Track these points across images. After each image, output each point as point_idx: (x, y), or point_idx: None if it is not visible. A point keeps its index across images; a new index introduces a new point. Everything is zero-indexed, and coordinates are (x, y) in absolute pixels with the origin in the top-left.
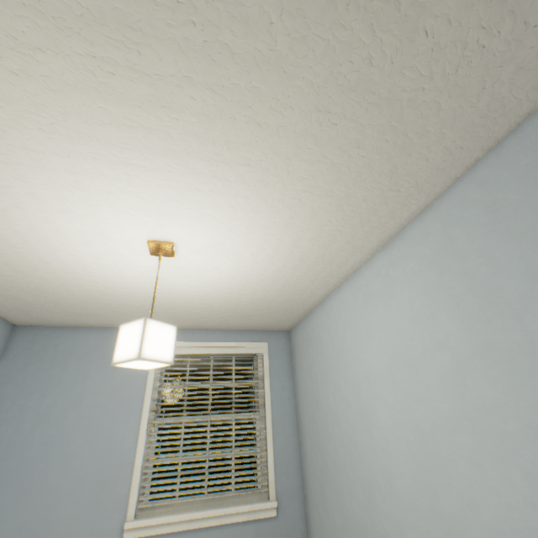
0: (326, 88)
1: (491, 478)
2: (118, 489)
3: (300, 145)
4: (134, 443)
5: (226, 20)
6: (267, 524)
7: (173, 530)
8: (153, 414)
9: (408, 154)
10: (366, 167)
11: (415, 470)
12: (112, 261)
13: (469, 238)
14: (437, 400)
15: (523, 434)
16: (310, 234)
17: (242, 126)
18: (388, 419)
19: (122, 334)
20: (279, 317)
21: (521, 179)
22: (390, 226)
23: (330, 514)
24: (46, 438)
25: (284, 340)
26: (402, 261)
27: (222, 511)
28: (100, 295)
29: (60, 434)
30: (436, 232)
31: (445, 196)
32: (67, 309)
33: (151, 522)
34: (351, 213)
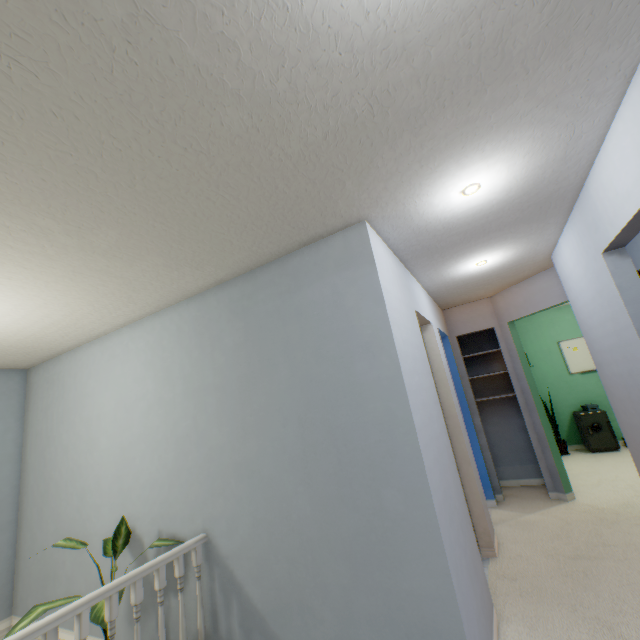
0: (81, 267)
1: (148, 463)
2: None
3: (60, 279)
4: None
5: (13, 239)
6: None
7: None
8: None
9: (139, 293)
10: (111, 293)
11: (116, 470)
12: None
13: (169, 341)
14: (136, 428)
15: (163, 439)
16: (64, 313)
17: (11, 266)
18: (107, 443)
19: None
20: (16, 358)
21: (191, 322)
22: (134, 316)
23: (46, 527)
24: None
25: (19, 379)
26: (139, 339)
27: None
28: None
29: None
30: (158, 330)
31: (167, 311)
32: None
33: None
34: (102, 307)
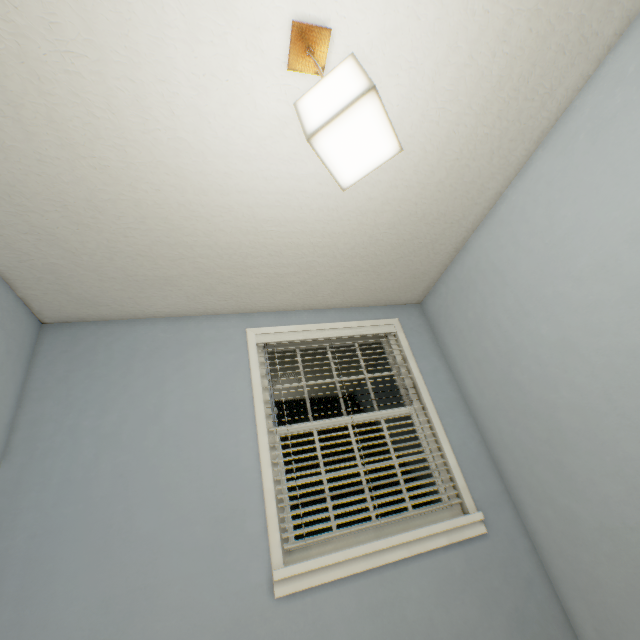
0: None
1: None
2: (247, 527)
3: None
4: (255, 460)
5: None
6: (477, 547)
7: (347, 573)
8: (270, 421)
9: None
10: None
11: None
12: (220, 103)
13: None
14: None
15: None
16: None
17: None
18: None
19: (305, 104)
20: (417, 266)
21: None
22: None
23: (590, 493)
24: (120, 468)
25: (417, 314)
26: None
27: (410, 535)
28: (183, 219)
29: (141, 459)
30: None
31: None
32: (127, 268)
33: (312, 565)
34: None
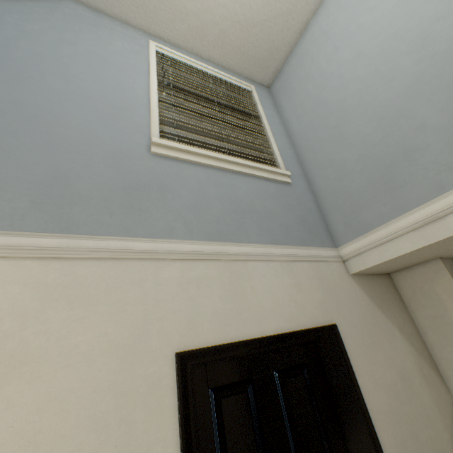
0: None
1: None
2: (135, 119)
3: None
4: (146, 96)
5: None
6: (284, 188)
7: (203, 162)
8: (160, 88)
9: None
10: None
11: None
12: None
13: None
14: None
15: None
16: None
17: None
18: None
19: None
20: (274, 39)
21: None
22: None
23: (355, 140)
24: (37, 52)
25: (266, 91)
26: None
27: (246, 162)
28: None
29: (55, 56)
30: None
31: None
32: None
33: (180, 147)
34: None
